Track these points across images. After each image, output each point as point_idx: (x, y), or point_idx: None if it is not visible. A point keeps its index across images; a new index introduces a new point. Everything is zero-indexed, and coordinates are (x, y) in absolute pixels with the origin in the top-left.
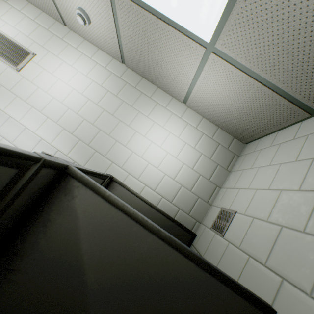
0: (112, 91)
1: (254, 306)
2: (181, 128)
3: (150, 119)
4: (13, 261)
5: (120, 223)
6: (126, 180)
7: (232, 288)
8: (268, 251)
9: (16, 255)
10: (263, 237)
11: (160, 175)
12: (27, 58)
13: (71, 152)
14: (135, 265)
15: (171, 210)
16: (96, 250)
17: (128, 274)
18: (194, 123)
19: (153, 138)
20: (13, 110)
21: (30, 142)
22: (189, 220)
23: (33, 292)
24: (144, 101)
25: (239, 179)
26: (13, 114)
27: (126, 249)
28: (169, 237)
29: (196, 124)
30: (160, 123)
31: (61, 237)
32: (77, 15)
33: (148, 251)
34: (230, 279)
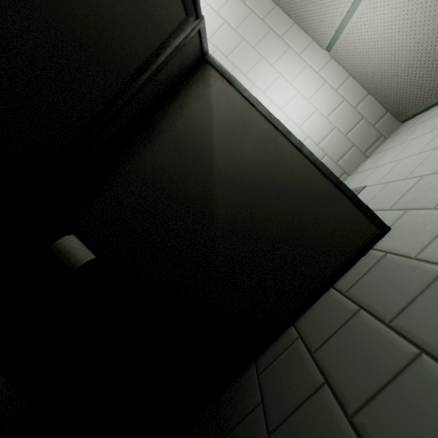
0: (231, 22)
1: (369, 221)
2: (315, 88)
3: (275, 70)
4: (152, 135)
5: (252, 120)
6: None
7: (351, 199)
8: (397, 199)
9: (156, 130)
10: (395, 192)
11: None
12: None
13: None
14: (260, 160)
15: None
16: (226, 140)
17: (252, 167)
18: (335, 83)
19: (274, 97)
20: None
21: None
22: None
23: (169, 164)
24: (272, 43)
25: (379, 159)
26: None
27: (254, 145)
28: (298, 141)
29: (337, 85)
30: (288, 78)
31: (195, 122)
32: None
33: (275, 150)
34: (351, 191)
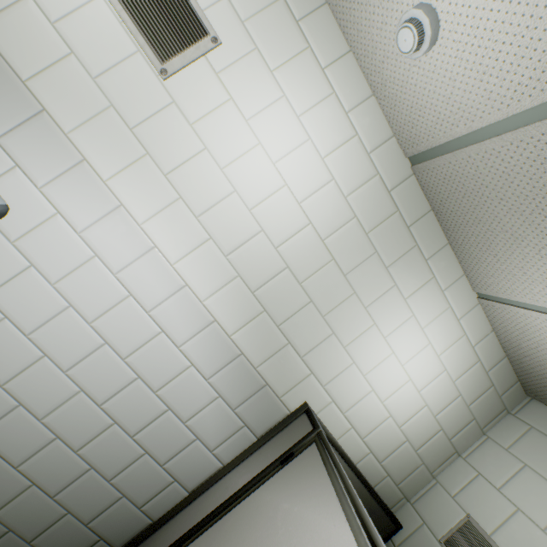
0: (362, 219)
1: None
2: (450, 341)
3: (408, 307)
4: None
5: None
6: (324, 411)
7: None
8: None
9: None
10: None
11: (382, 416)
12: (197, 45)
13: (241, 332)
14: None
15: (376, 474)
16: None
17: None
18: (474, 337)
19: (397, 346)
20: (130, 188)
21: (159, 283)
22: (394, 494)
23: None
24: (413, 265)
25: (516, 482)
26: (131, 200)
27: None
28: None
29: (476, 339)
30: (421, 321)
31: None
32: (414, 27)
33: None
34: None
